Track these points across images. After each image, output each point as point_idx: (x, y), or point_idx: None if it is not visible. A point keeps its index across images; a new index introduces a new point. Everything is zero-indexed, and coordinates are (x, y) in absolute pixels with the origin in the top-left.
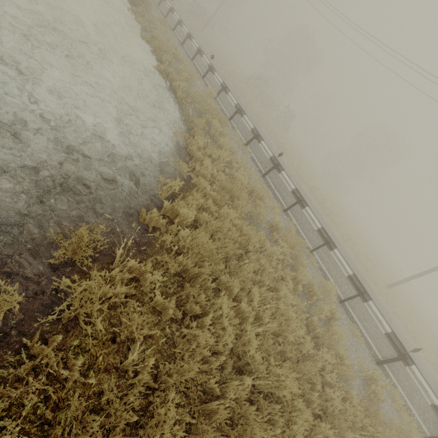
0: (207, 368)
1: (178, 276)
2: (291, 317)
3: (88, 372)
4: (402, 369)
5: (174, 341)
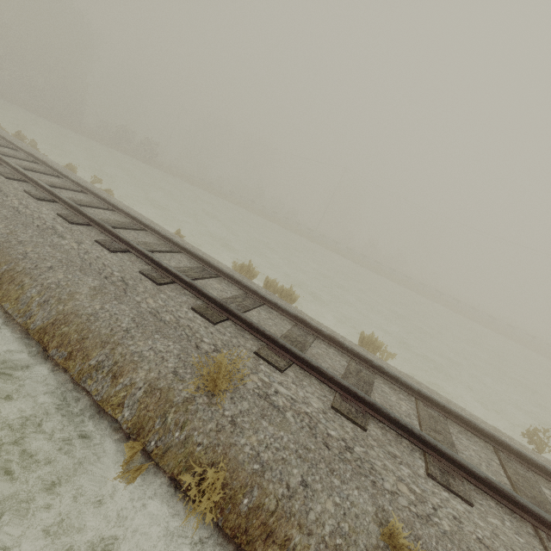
0: None
1: None
2: None
3: None
4: None
5: None
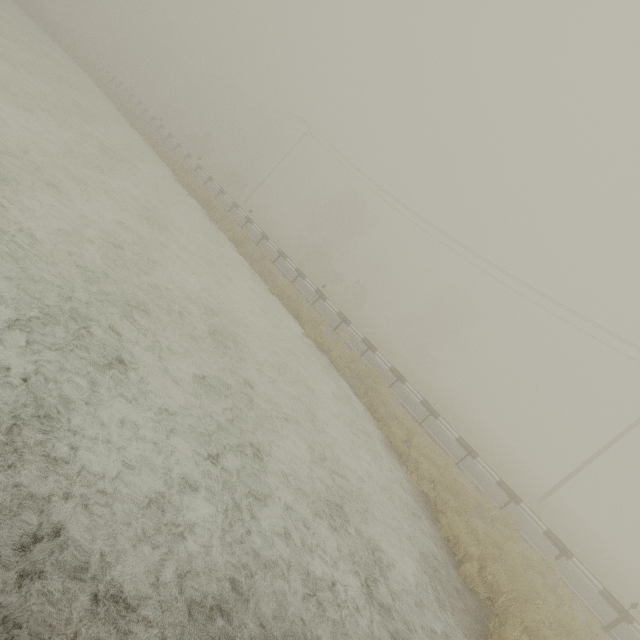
0: None
1: None
2: (575, 627)
3: None
4: (617, 625)
5: None
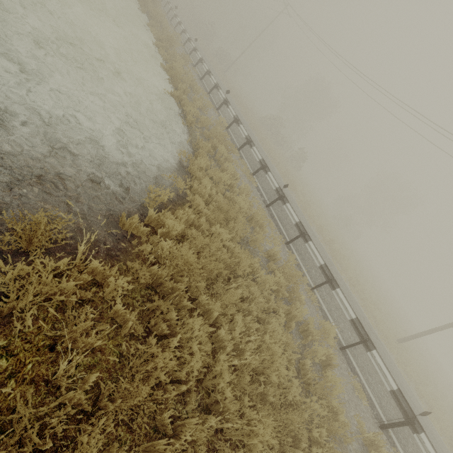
0: (162, 397)
1: (151, 290)
2: (277, 353)
3: (8, 381)
4: (410, 438)
5: (129, 361)
